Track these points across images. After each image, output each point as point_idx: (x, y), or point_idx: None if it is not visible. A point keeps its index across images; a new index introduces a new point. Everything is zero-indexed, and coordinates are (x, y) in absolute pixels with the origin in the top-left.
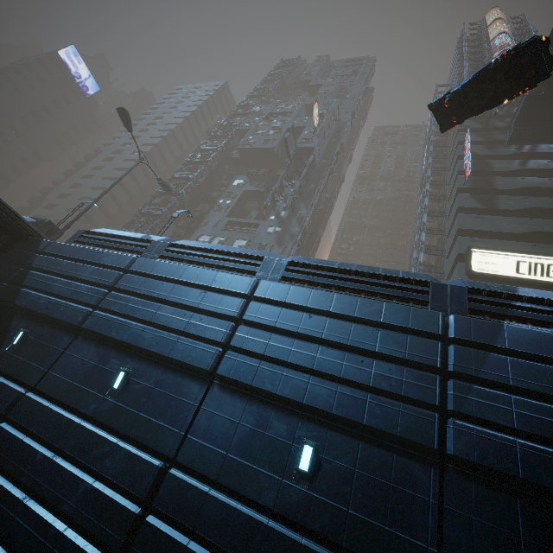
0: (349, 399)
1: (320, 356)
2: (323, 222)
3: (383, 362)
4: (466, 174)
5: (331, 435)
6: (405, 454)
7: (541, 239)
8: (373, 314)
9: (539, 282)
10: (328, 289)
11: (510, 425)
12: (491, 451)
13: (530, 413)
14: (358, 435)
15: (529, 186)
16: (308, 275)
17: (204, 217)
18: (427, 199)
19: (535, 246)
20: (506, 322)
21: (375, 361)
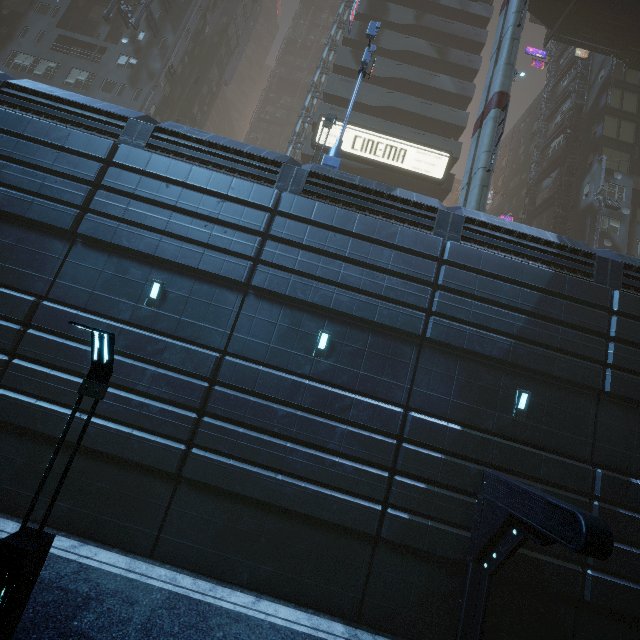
0: (18, 201)
1: (4, 170)
2: (215, 63)
3: (54, 177)
4: (352, 17)
5: (4, 226)
6: (53, 236)
7: (395, 117)
8: (59, 140)
9: (364, 160)
10: (38, 117)
11: (120, 216)
12: (101, 230)
13: (136, 210)
14: (24, 226)
15: (409, 49)
16: (27, 101)
17: (19, 20)
18: (327, 49)
19: (381, 123)
20: (168, 156)
21: (47, 176)
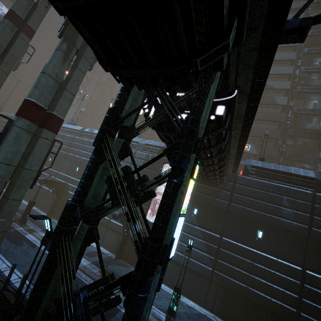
0: None
1: None
2: (107, 88)
3: None
4: None
5: None
6: None
7: None
8: None
9: None
10: None
11: None
12: None
13: None
14: None
15: None
16: None
17: None
18: None
19: None
20: None
21: None
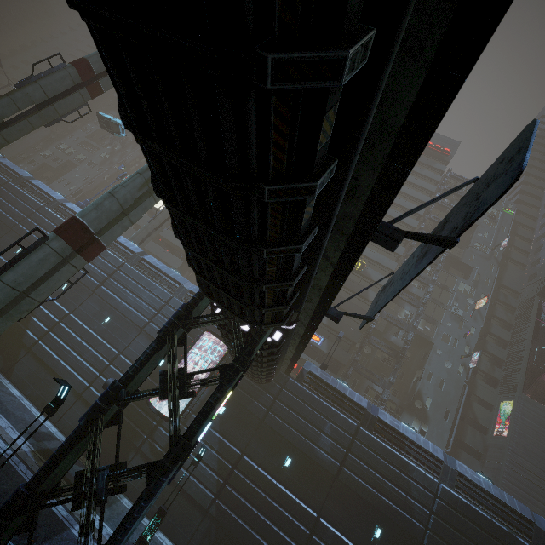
0: None
1: None
2: None
3: None
4: None
5: None
6: None
7: None
8: None
9: None
10: None
11: None
12: None
13: None
14: None
15: None
16: None
17: (72, 132)
18: None
19: None
20: (23, 189)
21: None
